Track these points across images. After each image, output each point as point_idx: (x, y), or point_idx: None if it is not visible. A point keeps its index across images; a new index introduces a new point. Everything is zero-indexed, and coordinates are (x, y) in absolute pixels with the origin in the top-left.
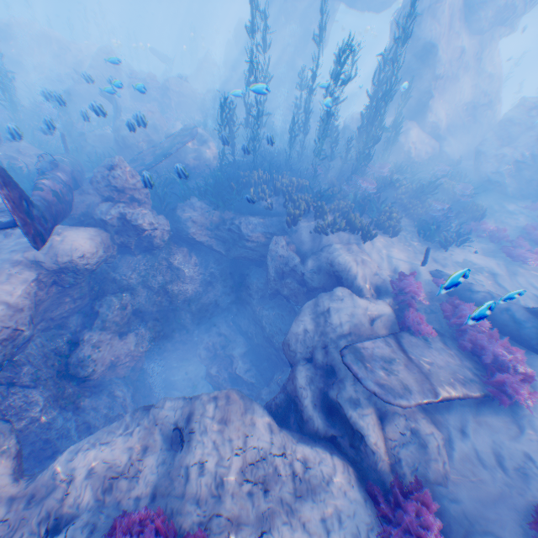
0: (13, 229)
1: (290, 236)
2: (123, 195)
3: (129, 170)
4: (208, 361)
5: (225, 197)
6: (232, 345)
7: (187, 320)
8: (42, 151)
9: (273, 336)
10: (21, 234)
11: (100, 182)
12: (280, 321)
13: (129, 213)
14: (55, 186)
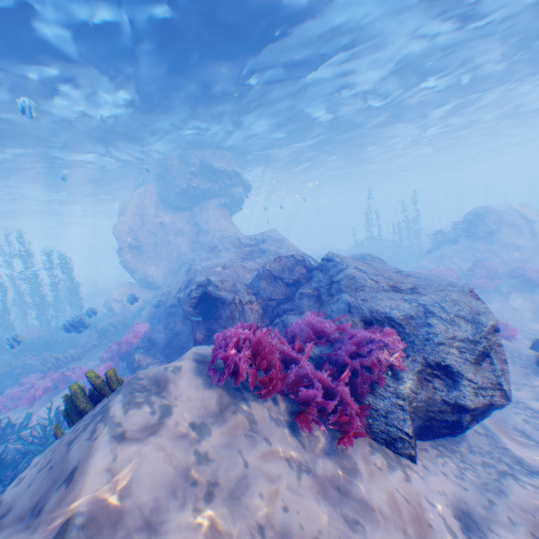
0: None
1: None
2: None
3: None
4: None
5: None
6: None
7: None
8: None
9: None
10: None
11: None
12: None
13: None
14: None
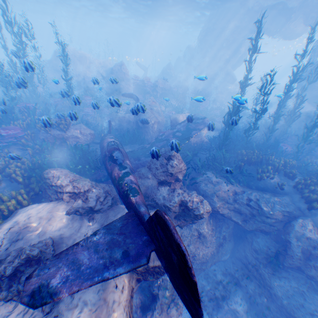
0: (93, 211)
1: (305, 215)
2: (171, 177)
3: (179, 158)
4: (211, 310)
5: (234, 173)
6: (233, 298)
7: (198, 273)
8: (92, 130)
9: (294, 311)
10: (100, 219)
11: (158, 168)
12: (302, 297)
13: (189, 200)
14: (135, 179)
